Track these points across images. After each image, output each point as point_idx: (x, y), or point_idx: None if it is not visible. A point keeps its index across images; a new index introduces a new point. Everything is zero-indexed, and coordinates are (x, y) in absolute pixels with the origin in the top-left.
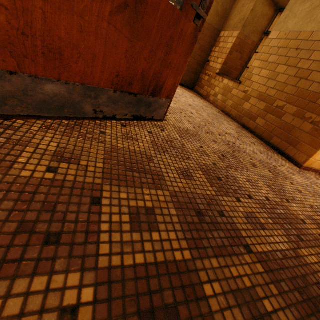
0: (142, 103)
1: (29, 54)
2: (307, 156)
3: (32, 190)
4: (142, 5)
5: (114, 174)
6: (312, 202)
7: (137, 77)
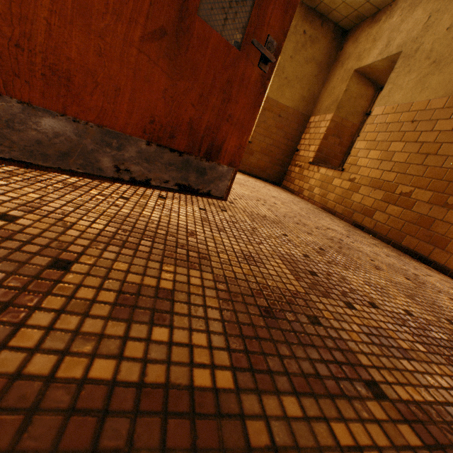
0: (192, 168)
1: (22, 72)
2: None
3: None
4: (185, 36)
5: (119, 239)
6: None
7: (182, 127)
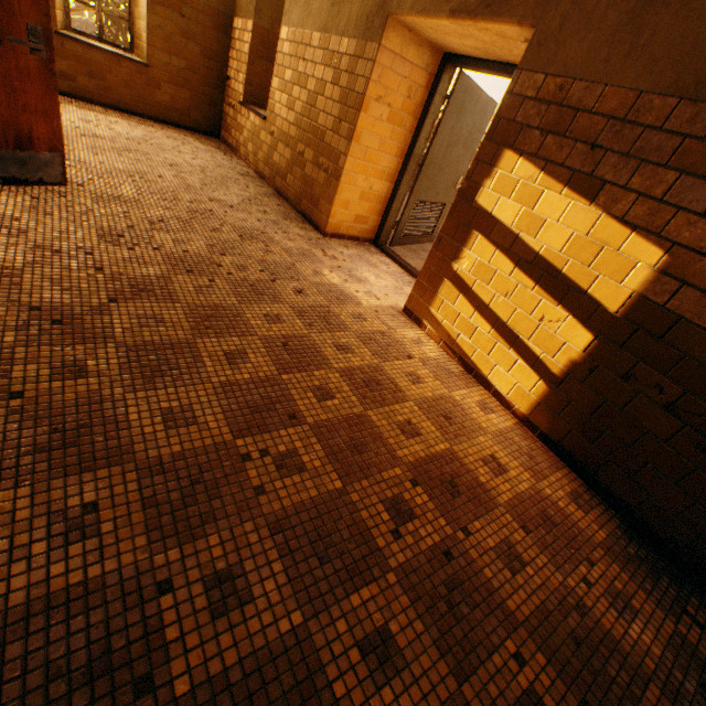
0: (8, 161)
1: None
2: (326, 218)
3: None
4: None
5: None
6: (275, 259)
7: None
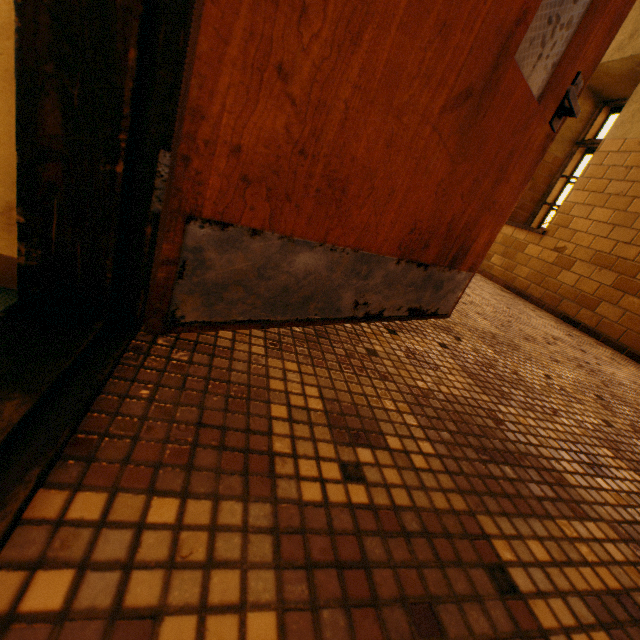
0: (430, 283)
1: (295, 192)
2: None
3: (353, 552)
4: (489, 94)
5: (467, 472)
6: None
7: (440, 230)
